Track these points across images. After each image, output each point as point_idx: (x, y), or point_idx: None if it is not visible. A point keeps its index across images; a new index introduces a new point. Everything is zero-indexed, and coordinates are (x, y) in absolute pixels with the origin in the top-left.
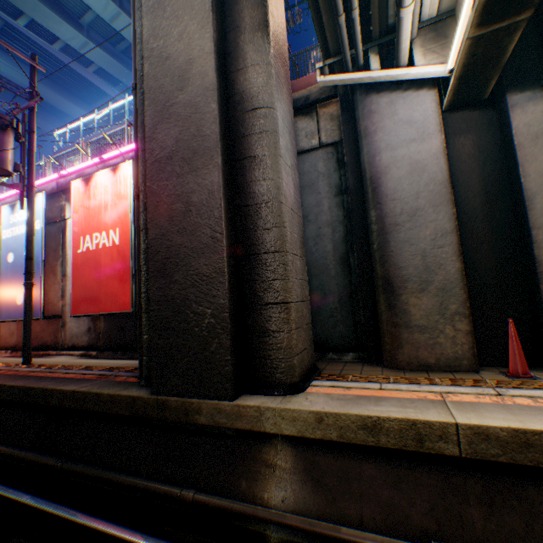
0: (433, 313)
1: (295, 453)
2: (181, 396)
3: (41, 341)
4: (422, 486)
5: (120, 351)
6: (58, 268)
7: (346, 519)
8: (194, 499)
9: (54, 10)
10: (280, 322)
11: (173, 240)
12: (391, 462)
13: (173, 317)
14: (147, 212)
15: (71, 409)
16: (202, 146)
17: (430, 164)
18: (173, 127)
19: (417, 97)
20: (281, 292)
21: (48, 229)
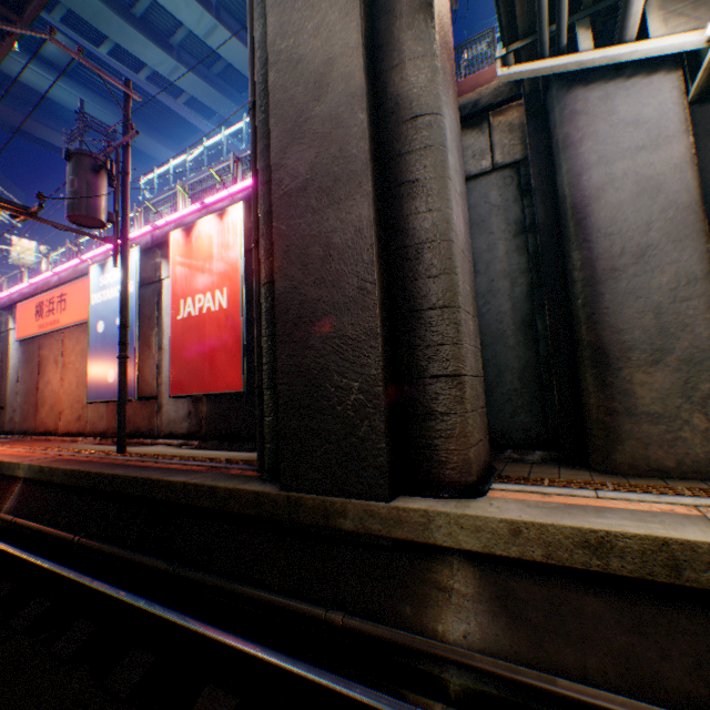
0: (672, 395)
1: (479, 575)
2: (319, 494)
3: (133, 427)
4: (680, 634)
5: (227, 441)
6: (153, 339)
7: (561, 669)
8: (344, 623)
9: (141, 31)
10: (450, 402)
11: (307, 294)
12: (627, 597)
13: (308, 393)
14: (270, 262)
15: (180, 505)
16: (345, 170)
17: (669, 180)
18: (307, 149)
19: (649, 86)
20: (451, 361)
21: (141, 292)
